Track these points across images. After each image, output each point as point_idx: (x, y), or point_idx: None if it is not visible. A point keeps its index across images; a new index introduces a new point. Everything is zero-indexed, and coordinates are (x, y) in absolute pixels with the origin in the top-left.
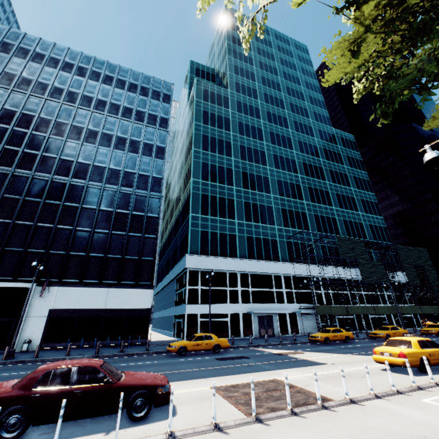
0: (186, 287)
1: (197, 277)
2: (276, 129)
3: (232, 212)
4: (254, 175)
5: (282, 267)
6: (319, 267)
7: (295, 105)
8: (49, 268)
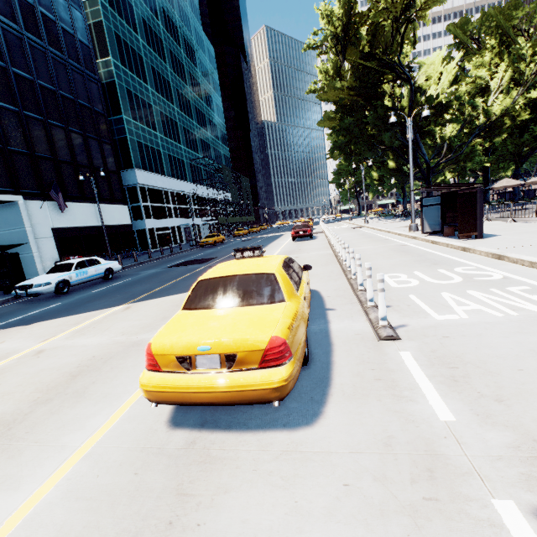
0: (142, 203)
1: (146, 194)
2: (166, 6)
3: (154, 122)
4: (161, 76)
5: (191, 188)
6: (207, 188)
7: None
8: (21, 174)
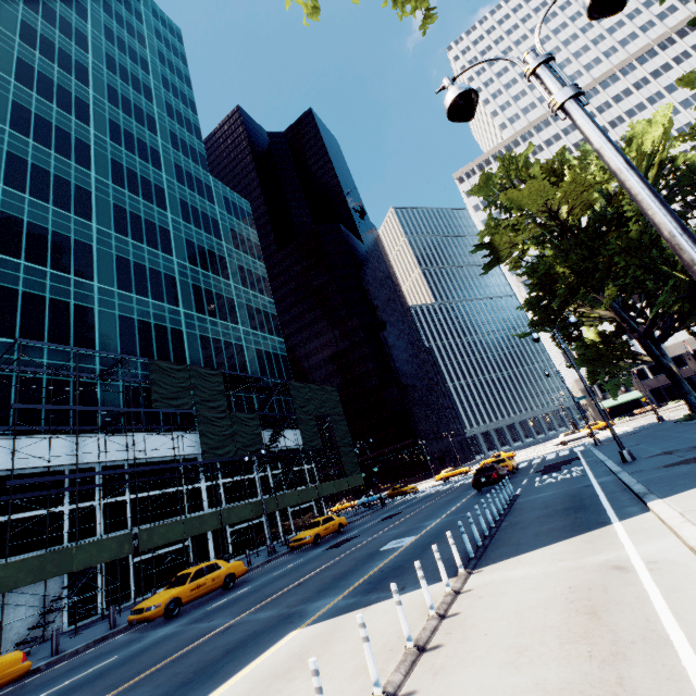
0: None
1: None
2: (41, 108)
3: None
4: None
5: None
6: (103, 438)
7: (125, 97)
8: None
